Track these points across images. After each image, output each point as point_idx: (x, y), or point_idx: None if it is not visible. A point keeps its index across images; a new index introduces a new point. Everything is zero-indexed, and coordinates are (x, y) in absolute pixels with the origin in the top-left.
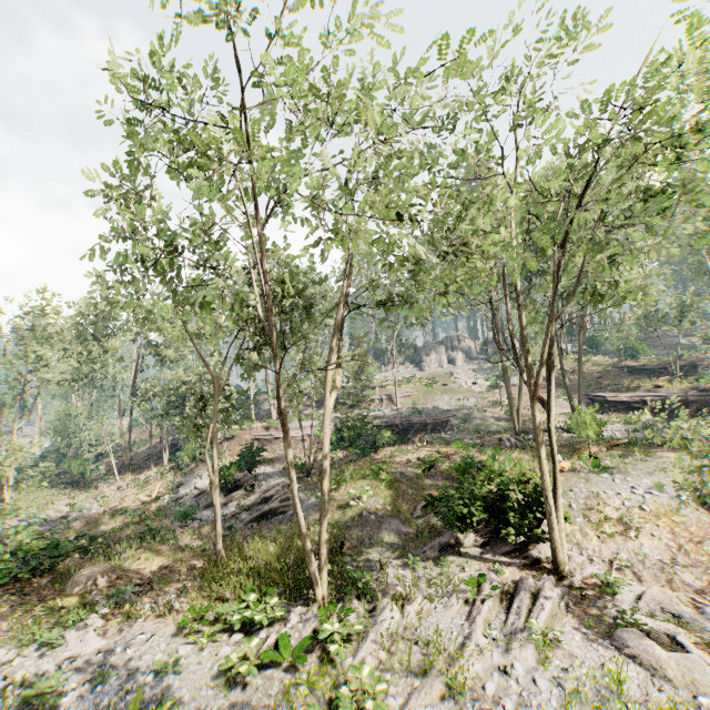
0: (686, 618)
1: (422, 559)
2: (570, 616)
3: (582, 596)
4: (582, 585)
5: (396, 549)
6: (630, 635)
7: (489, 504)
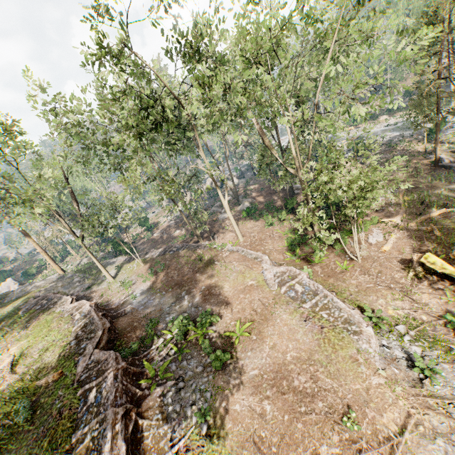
0: None
1: None
2: None
3: None
4: None
5: None
6: None
7: None
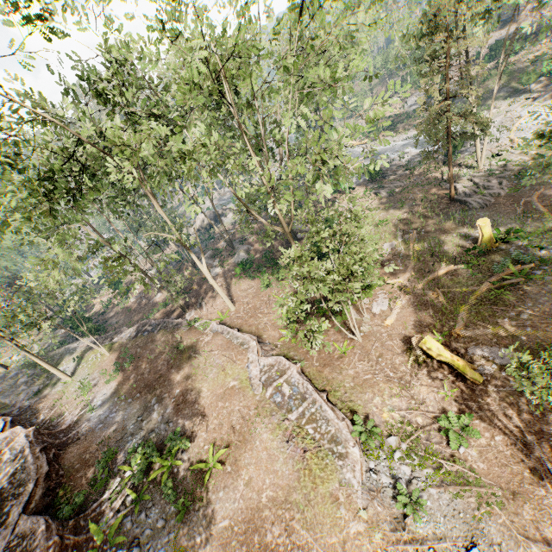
0: None
1: (513, 98)
2: None
3: None
4: None
5: (504, 98)
6: None
7: (550, 71)
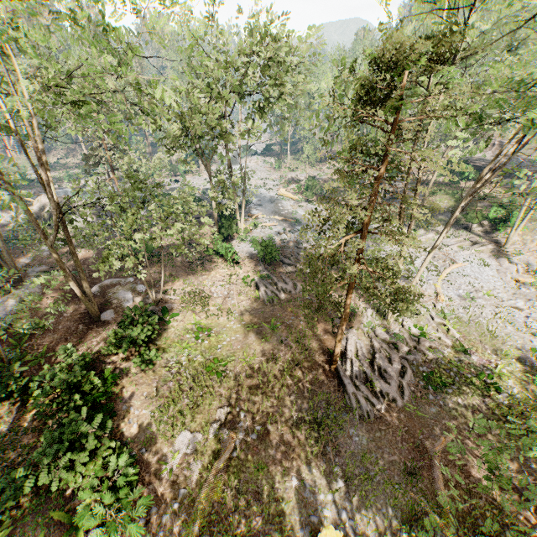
0: (530, 264)
1: (453, 229)
2: (491, 253)
3: (503, 253)
4: (508, 252)
5: (445, 223)
6: (502, 259)
7: (496, 220)
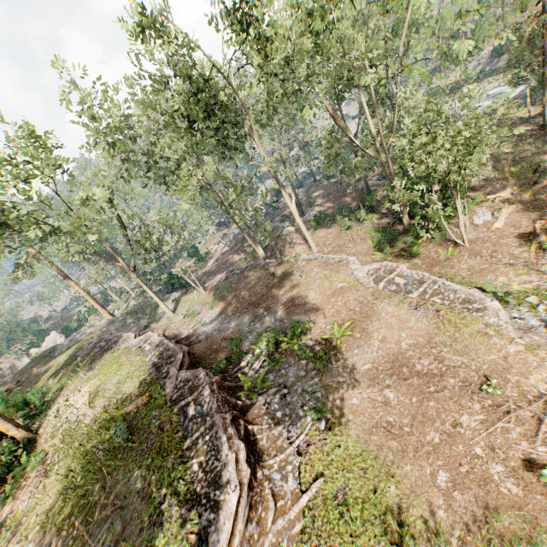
0: None
1: None
2: None
3: None
4: None
5: None
6: None
7: None
